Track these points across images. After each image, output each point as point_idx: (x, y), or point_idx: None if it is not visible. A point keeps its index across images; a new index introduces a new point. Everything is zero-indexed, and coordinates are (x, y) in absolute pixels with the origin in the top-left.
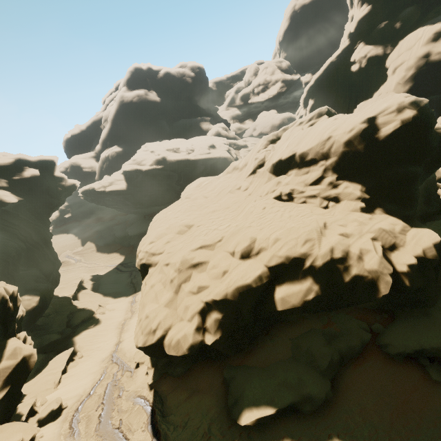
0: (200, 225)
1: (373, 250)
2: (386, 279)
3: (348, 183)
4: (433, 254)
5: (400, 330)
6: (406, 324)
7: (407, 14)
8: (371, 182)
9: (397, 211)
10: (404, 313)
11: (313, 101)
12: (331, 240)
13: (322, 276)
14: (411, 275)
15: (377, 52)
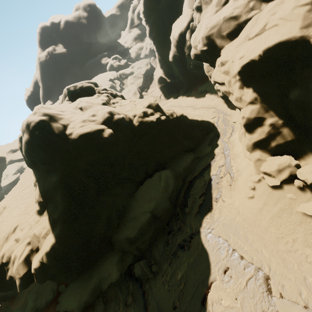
0: (9, 207)
1: (18, 257)
2: (16, 282)
3: (37, 186)
4: (45, 261)
5: (69, 291)
6: (74, 286)
7: None
8: (41, 189)
9: (51, 214)
10: (80, 276)
11: (148, 27)
12: (7, 246)
13: (0, 274)
14: (36, 275)
15: None
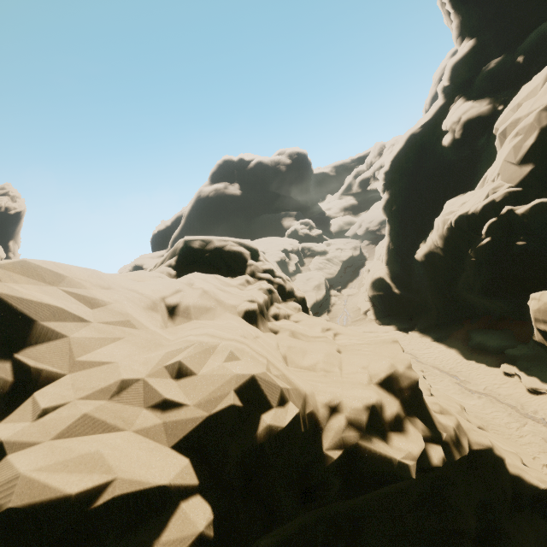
0: None
1: None
2: None
3: None
4: None
5: None
6: None
7: (537, 37)
8: None
9: None
10: None
11: (388, 195)
12: None
13: None
14: None
15: (479, 109)
